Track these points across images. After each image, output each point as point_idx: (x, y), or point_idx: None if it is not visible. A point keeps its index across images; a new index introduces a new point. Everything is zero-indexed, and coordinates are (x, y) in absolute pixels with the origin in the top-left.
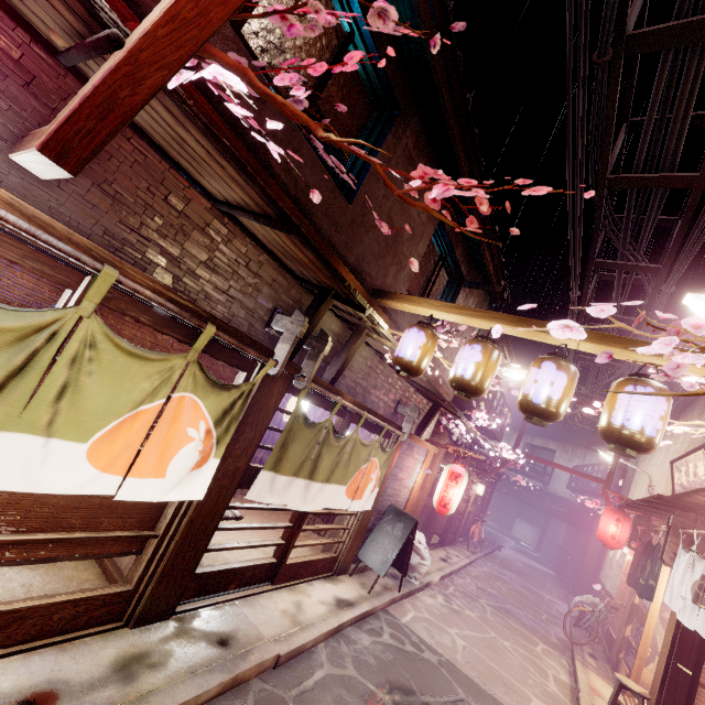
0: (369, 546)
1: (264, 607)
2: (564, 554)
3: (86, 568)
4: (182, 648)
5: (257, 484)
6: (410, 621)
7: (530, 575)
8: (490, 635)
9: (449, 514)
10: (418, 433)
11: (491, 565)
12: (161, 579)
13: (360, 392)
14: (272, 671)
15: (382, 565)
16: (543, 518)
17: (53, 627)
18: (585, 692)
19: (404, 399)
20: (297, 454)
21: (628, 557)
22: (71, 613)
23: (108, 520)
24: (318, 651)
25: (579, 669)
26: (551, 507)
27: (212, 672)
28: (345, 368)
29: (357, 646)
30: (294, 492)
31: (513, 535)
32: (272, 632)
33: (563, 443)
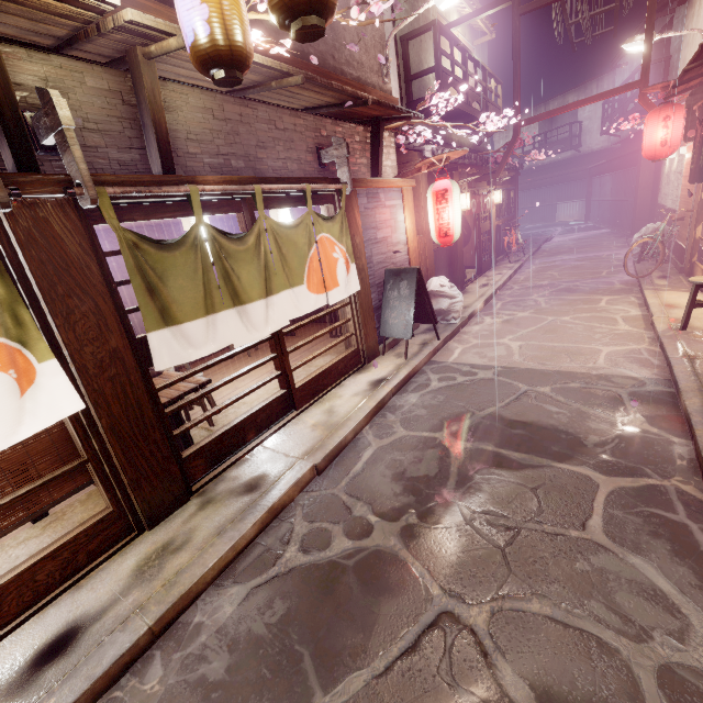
0: (386, 322)
1: (293, 433)
2: (615, 205)
3: (96, 505)
4: (208, 517)
5: (158, 350)
6: (458, 357)
7: (583, 246)
8: (547, 321)
9: (475, 242)
10: (374, 176)
11: (539, 261)
12: (137, 486)
13: (243, 166)
14: (317, 478)
15: (405, 330)
16: (584, 185)
17: (50, 582)
18: (659, 313)
19: (325, 141)
20: (188, 289)
21: (687, 157)
22: (56, 564)
23: (6, 485)
24: (364, 435)
25: (650, 296)
26: (589, 168)
27: (242, 520)
28: (168, 139)
29: (404, 408)
30: (230, 329)
31: (559, 222)
32: (304, 450)
33: (583, 85)
